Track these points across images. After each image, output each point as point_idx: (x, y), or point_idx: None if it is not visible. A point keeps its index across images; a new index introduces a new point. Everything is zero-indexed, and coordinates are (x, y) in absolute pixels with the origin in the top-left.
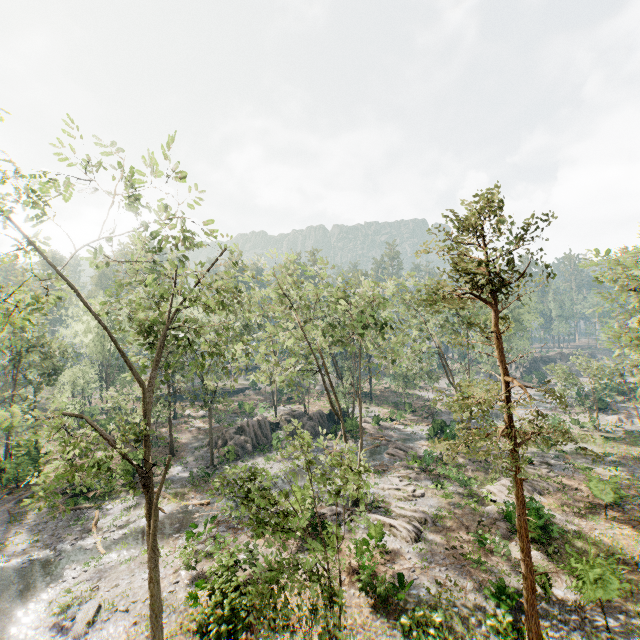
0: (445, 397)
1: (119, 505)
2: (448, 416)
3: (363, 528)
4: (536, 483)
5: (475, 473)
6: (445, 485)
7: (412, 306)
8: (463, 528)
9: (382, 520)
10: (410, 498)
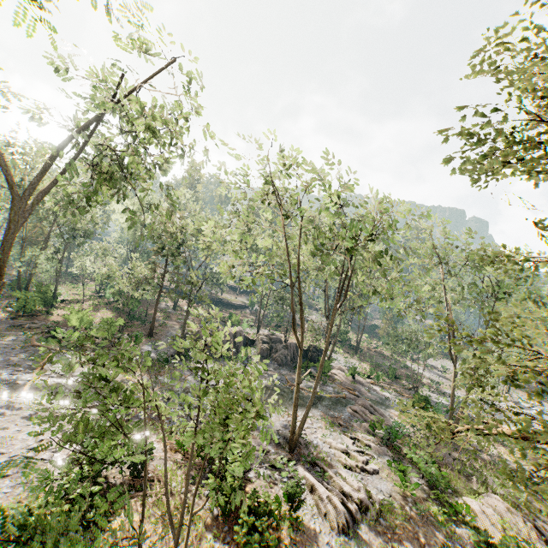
0: (436, 377)
1: (77, 357)
2: (434, 396)
3: (285, 482)
4: (543, 525)
5: (452, 473)
6: (408, 472)
7: (428, 255)
8: (416, 543)
9: (311, 483)
10: (357, 469)
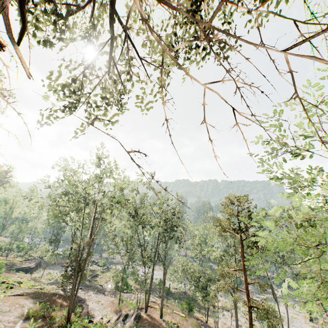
0: None
1: None
2: None
3: None
4: None
5: None
6: None
7: None
8: None
9: None
10: None
